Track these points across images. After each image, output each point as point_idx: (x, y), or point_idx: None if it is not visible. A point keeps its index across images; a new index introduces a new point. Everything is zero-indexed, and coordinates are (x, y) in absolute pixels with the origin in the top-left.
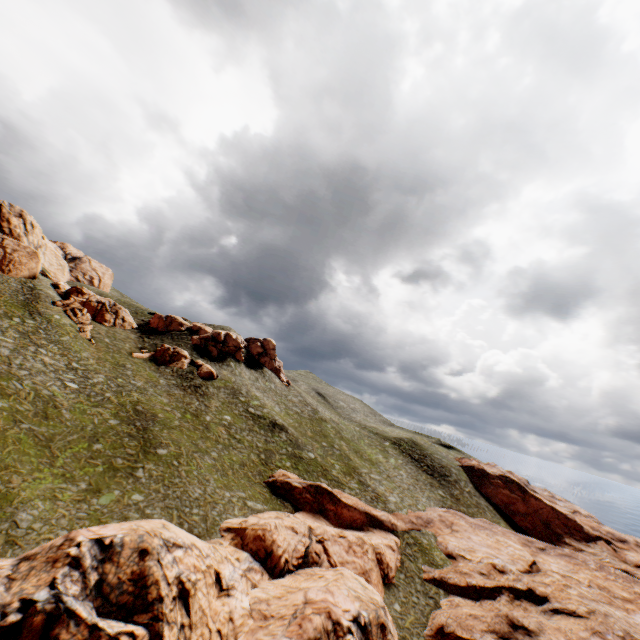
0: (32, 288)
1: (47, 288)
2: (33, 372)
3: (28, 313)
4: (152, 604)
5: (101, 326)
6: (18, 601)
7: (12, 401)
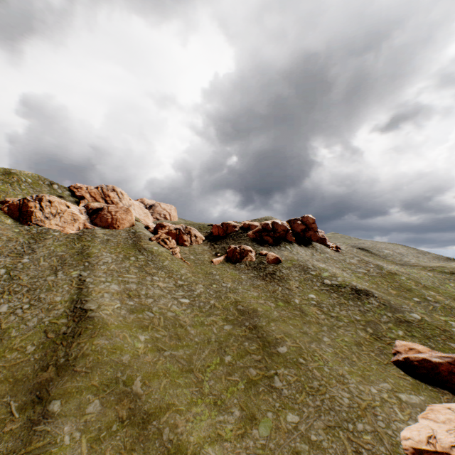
0: (134, 234)
1: (142, 230)
2: (155, 298)
3: (137, 252)
4: None
5: (183, 246)
6: None
7: (150, 330)
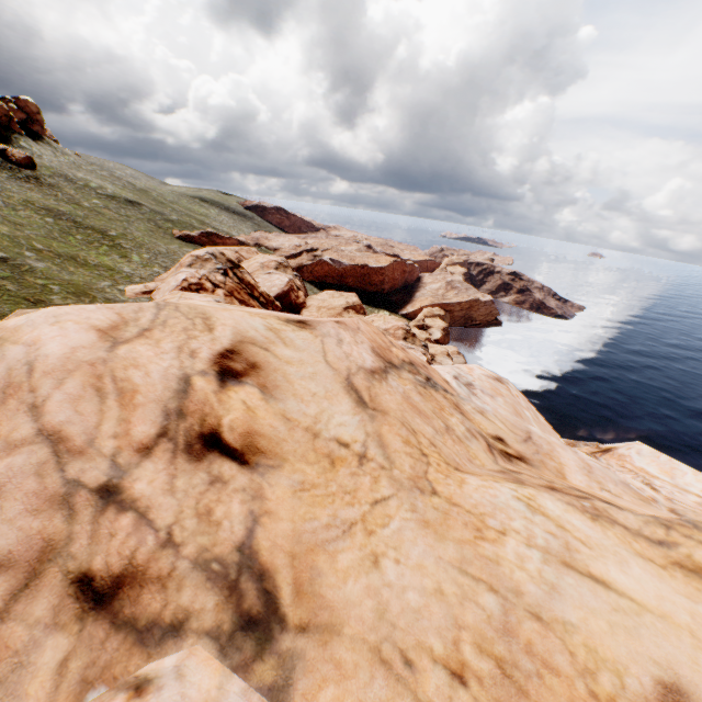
0: None
1: None
2: None
3: None
4: (240, 266)
5: None
6: (215, 270)
7: None
